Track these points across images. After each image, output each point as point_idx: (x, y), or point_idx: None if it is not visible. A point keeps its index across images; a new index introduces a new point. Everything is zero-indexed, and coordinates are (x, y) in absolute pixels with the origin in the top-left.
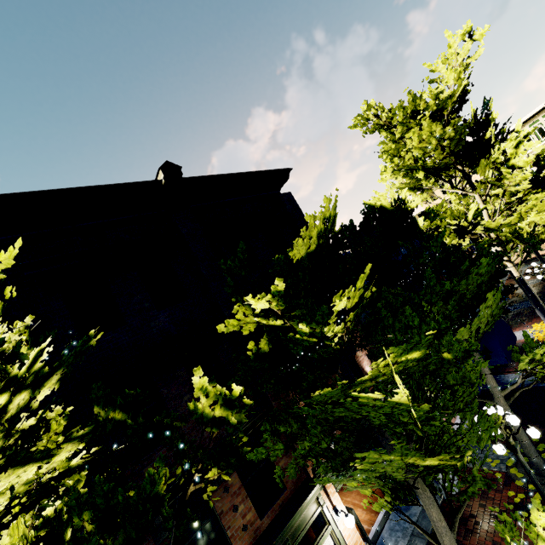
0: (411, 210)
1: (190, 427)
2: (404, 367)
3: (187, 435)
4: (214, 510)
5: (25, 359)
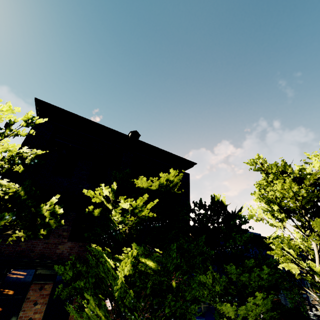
0: None
1: (54, 241)
2: (145, 269)
3: (50, 244)
4: (27, 293)
5: (2, 137)
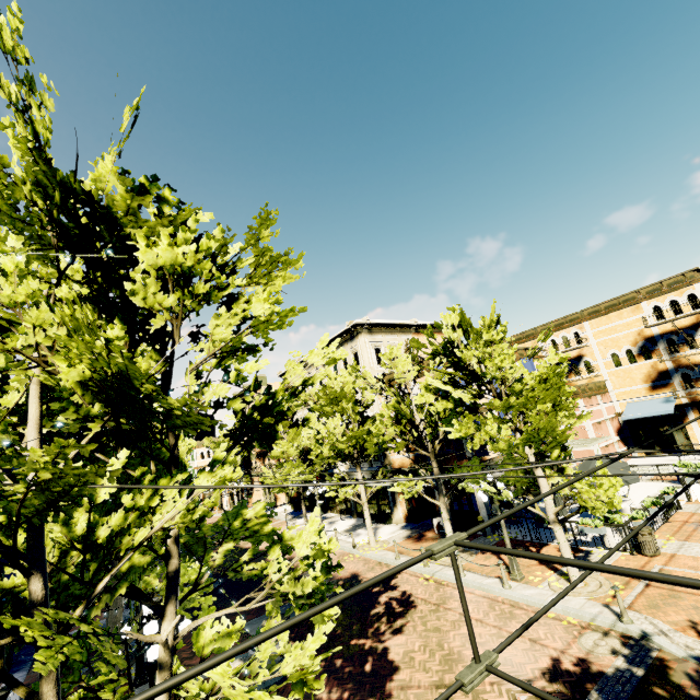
0: None
1: None
2: None
3: None
4: None
5: None
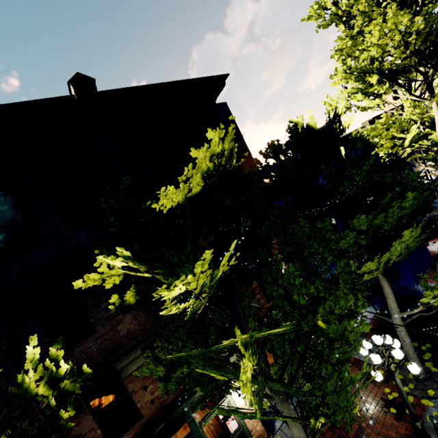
0: (343, 130)
1: (107, 328)
2: (269, 334)
3: (104, 335)
4: (127, 389)
5: None
